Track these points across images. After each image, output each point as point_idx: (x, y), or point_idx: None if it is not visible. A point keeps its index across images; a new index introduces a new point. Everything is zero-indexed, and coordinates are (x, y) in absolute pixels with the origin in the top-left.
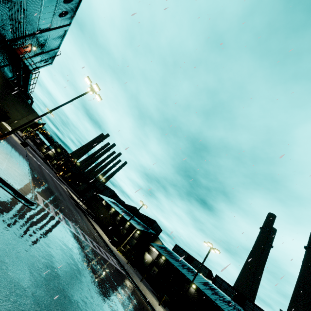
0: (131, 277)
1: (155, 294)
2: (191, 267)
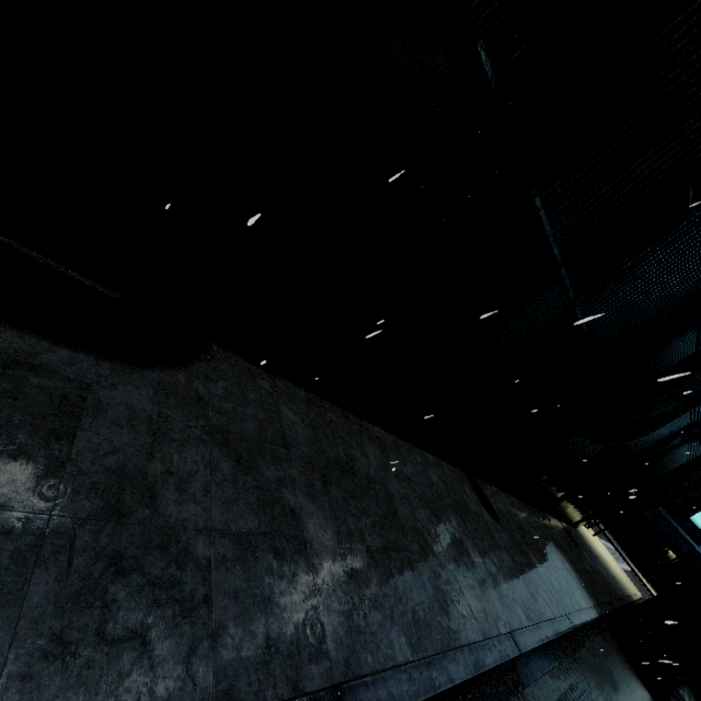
0: (636, 573)
1: (626, 555)
2: (677, 528)
